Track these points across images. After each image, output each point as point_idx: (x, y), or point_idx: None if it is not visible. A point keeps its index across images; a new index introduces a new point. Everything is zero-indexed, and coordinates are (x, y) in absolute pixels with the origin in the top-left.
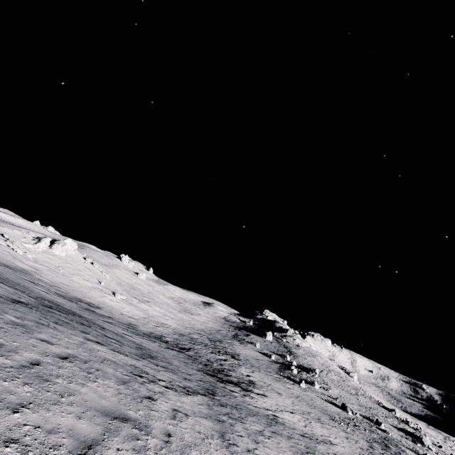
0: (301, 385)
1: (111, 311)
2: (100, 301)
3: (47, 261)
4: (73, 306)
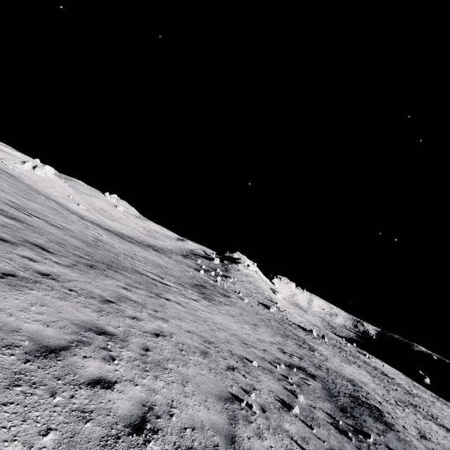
0: (199, 272)
1: (68, 208)
2: (64, 203)
3: (30, 176)
4: None
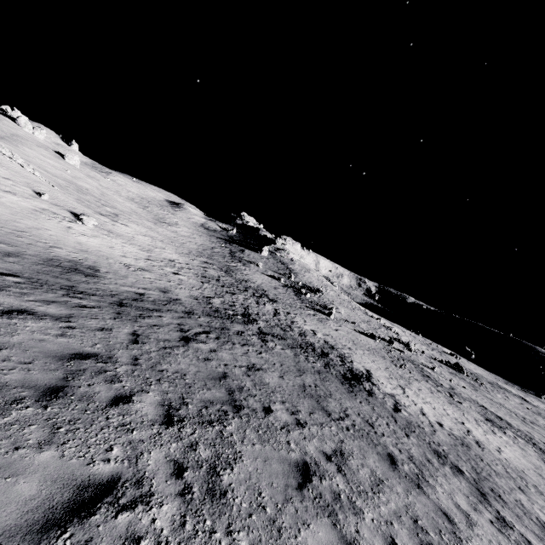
0: (331, 317)
1: (111, 267)
2: (75, 244)
3: None
4: (109, 324)
